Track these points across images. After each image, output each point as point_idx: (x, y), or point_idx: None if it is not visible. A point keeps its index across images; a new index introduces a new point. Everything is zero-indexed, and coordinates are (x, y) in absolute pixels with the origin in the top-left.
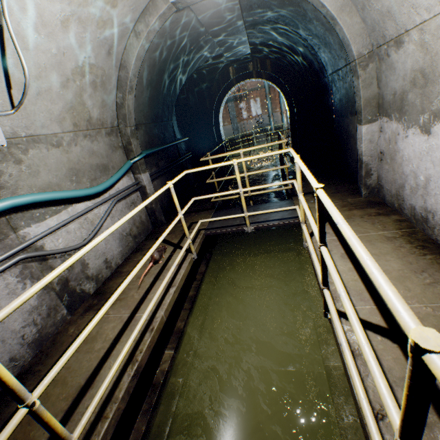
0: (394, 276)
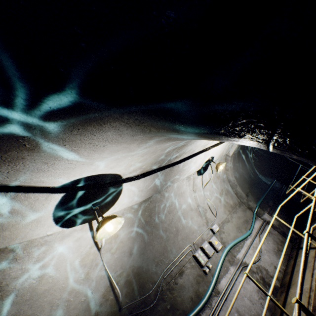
0: None
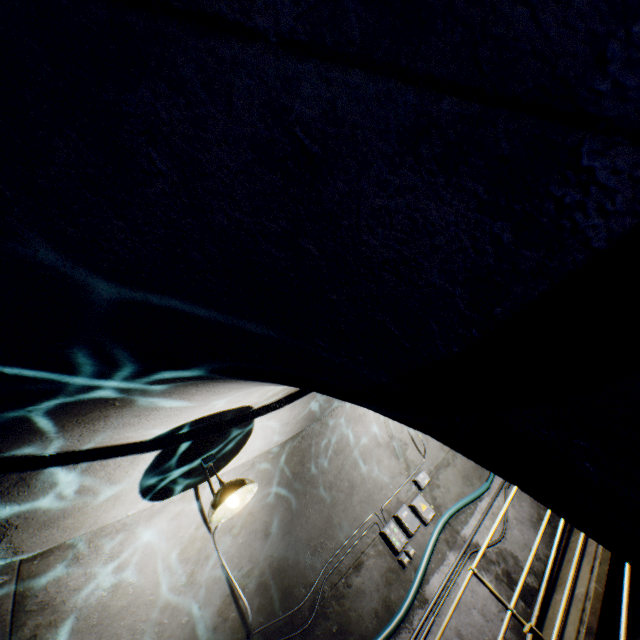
0: None
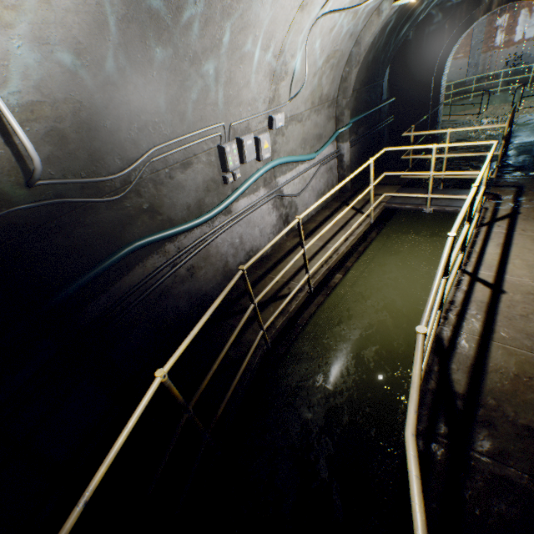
0: (529, 264)
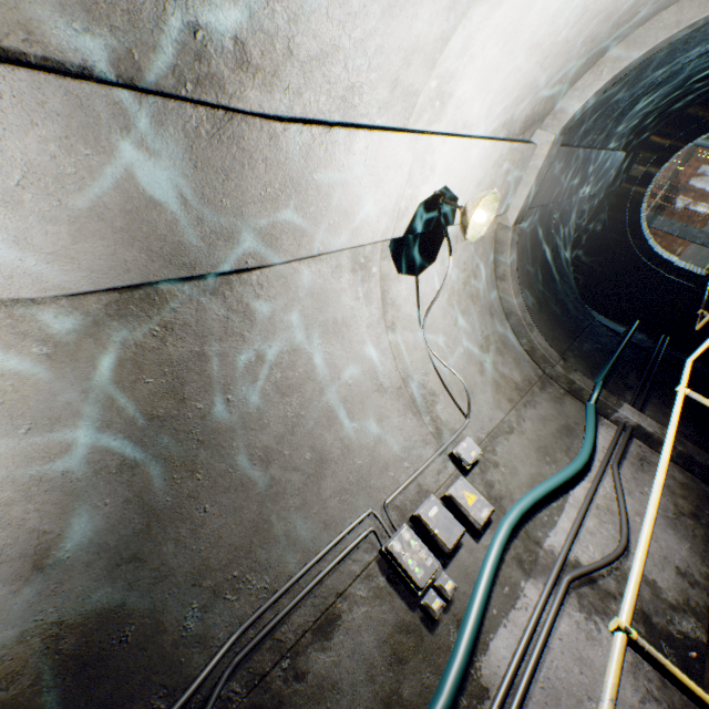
0: None
